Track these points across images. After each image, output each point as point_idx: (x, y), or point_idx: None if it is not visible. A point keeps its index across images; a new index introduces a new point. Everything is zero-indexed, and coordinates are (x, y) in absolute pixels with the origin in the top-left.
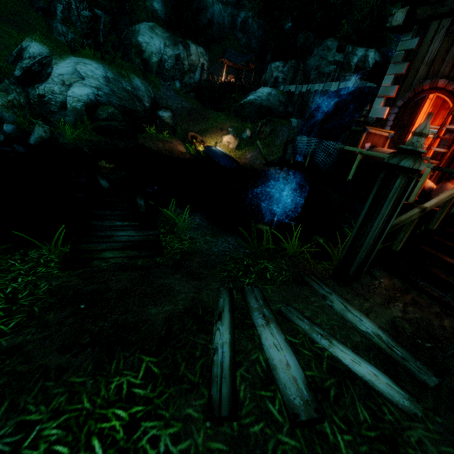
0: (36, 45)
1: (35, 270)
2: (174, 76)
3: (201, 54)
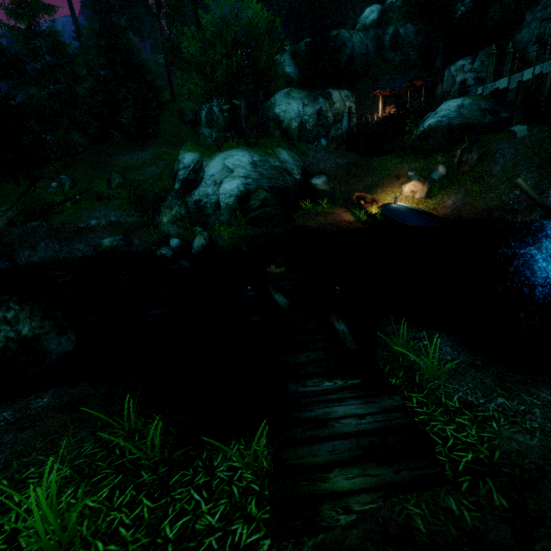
0: (189, 154)
1: (231, 536)
2: (317, 135)
3: (345, 98)
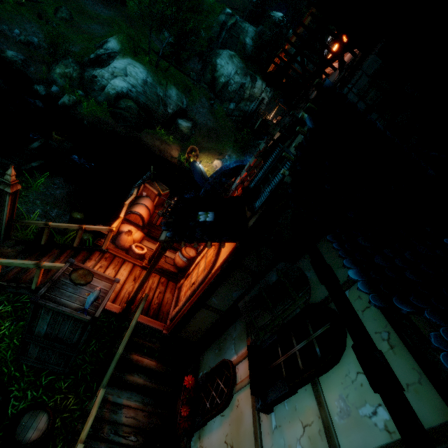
0: (114, 42)
1: None
2: (233, 99)
3: (264, 90)
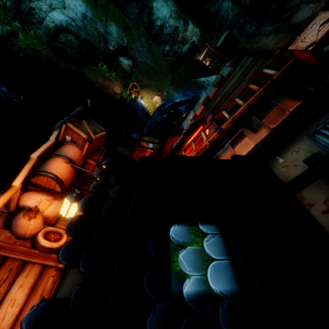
0: None
1: None
2: (167, 41)
3: (195, 34)
